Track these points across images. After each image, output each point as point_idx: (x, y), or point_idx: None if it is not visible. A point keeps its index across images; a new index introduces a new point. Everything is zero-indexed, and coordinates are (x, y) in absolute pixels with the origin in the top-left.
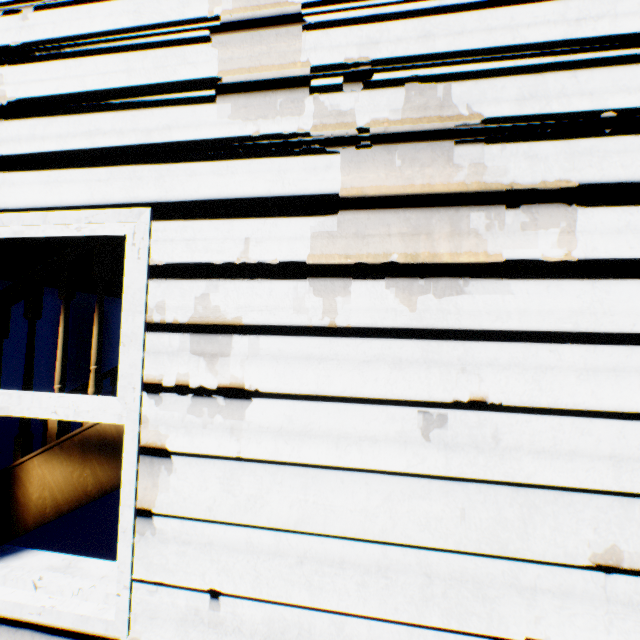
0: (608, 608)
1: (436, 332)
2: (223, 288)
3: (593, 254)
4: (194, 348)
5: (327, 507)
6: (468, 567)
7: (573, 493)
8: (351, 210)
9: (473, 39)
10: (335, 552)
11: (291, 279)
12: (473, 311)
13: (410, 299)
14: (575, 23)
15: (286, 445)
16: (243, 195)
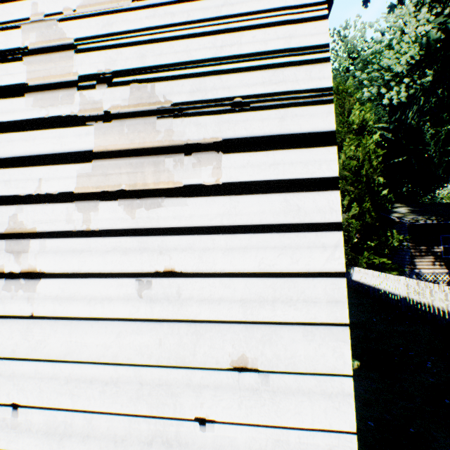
0: (241, 394)
1: (146, 231)
2: (26, 210)
3: (231, 180)
4: (8, 248)
5: (83, 344)
6: (163, 375)
7: (221, 324)
8: (100, 159)
9: (167, 58)
10: (87, 372)
11: (65, 202)
12: (167, 217)
13: (132, 211)
14: (220, 48)
15: (60, 306)
16: (39, 152)
